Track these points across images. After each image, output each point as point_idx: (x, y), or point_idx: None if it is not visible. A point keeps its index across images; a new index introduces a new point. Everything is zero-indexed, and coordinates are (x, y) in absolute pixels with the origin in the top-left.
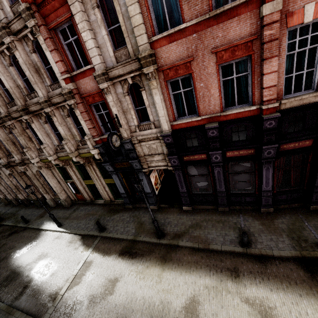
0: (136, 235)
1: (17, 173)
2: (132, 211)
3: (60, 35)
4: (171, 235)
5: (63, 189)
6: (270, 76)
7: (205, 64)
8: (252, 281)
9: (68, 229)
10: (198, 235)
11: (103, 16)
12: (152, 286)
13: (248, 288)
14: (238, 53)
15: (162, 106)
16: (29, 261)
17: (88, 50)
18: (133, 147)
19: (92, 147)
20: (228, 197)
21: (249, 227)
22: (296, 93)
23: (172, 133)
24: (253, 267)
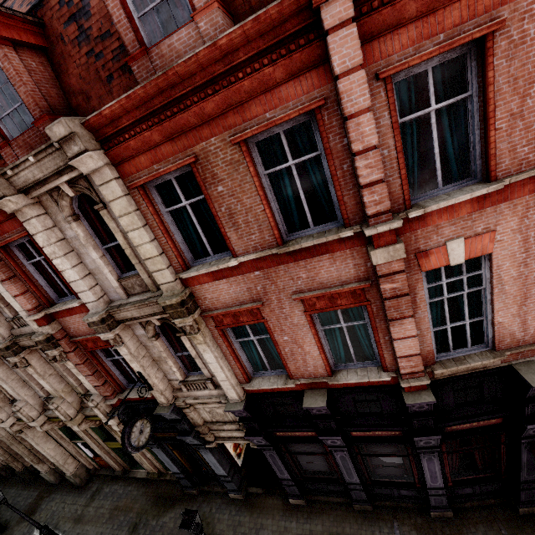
0: None
1: None
2: (198, 504)
3: (17, 252)
4: None
5: (69, 453)
6: (406, 342)
7: (285, 311)
8: None
9: None
10: None
11: (89, 229)
12: None
13: None
14: (342, 302)
15: (221, 366)
16: None
17: (70, 283)
18: (182, 415)
19: (104, 417)
20: (368, 487)
21: None
22: (458, 351)
23: (248, 399)
24: None
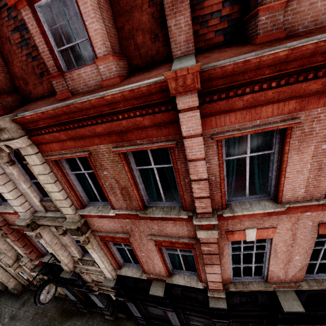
0: None
1: None
2: (86, 319)
3: None
4: None
5: (12, 275)
6: (213, 275)
7: (144, 242)
8: None
9: None
10: None
11: (21, 170)
12: None
13: None
14: (178, 245)
15: (102, 260)
16: None
17: (7, 200)
18: (78, 277)
19: (29, 271)
20: None
21: None
22: (246, 277)
23: (118, 277)
24: None
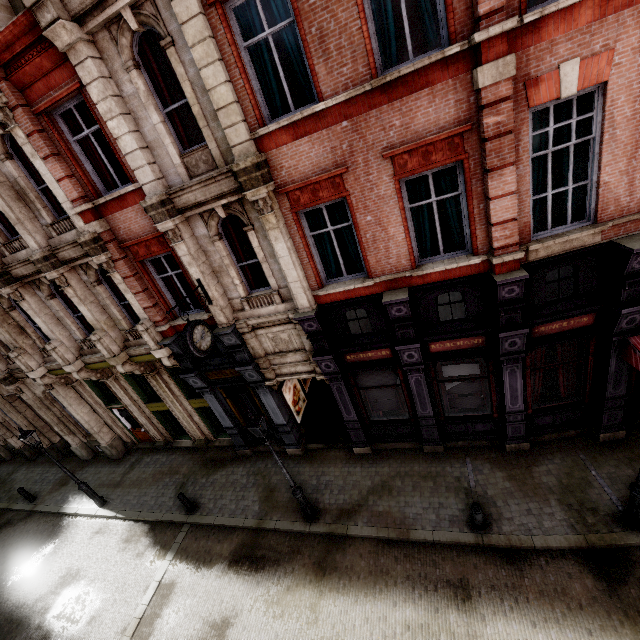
0: (262, 518)
1: (1, 397)
2: (252, 463)
3: (61, 123)
4: (333, 512)
5: (104, 422)
6: (503, 202)
7: (372, 179)
8: (496, 607)
9: (121, 512)
10: (387, 509)
11: (150, 85)
12: (299, 632)
13: (490, 623)
14: (437, 158)
15: (293, 262)
16: (40, 592)
17: (126, 156)
18: (242, 341)
19: (154, 345)
20: (441, 424)
21: (485, 487)
22: (556, 228)
23: (318, 312)
24: (497, 575)
